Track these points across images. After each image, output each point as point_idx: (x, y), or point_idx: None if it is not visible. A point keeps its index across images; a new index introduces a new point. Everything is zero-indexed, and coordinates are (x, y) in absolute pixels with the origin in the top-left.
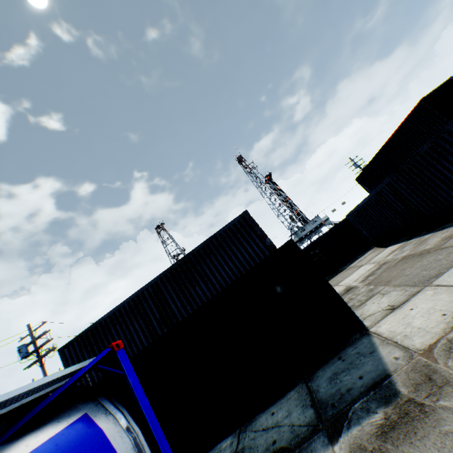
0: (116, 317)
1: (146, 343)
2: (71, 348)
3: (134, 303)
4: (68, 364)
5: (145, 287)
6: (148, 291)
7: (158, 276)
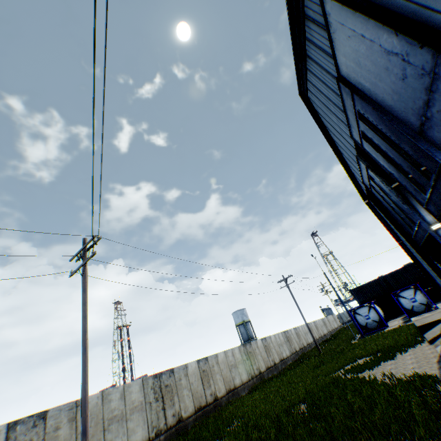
0: (369, 284)
1: (382, 293)
2: (353, 290)
3: (376, 281)
4: (353, 294)
5: (380, 277)
6: (381, 279)
7: (385, 274)
